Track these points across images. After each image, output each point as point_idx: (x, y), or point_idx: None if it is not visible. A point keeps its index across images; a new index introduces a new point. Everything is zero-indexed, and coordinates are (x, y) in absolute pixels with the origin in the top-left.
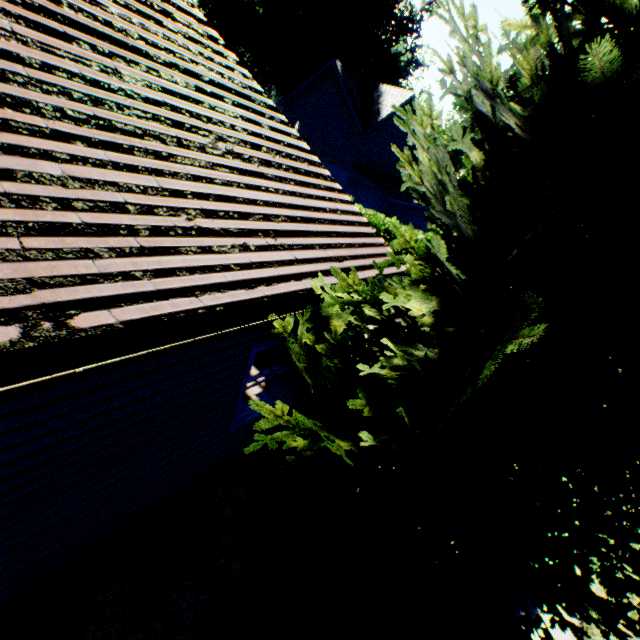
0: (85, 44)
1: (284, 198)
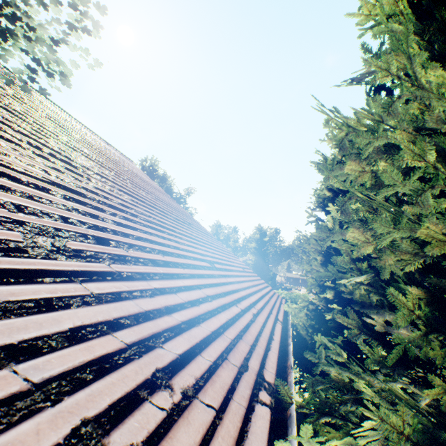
0: (221, 252)
1: (258, 281)
